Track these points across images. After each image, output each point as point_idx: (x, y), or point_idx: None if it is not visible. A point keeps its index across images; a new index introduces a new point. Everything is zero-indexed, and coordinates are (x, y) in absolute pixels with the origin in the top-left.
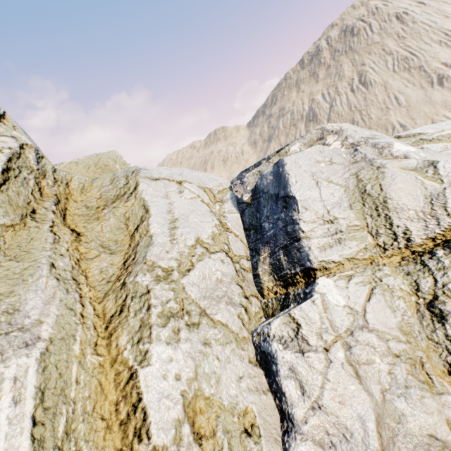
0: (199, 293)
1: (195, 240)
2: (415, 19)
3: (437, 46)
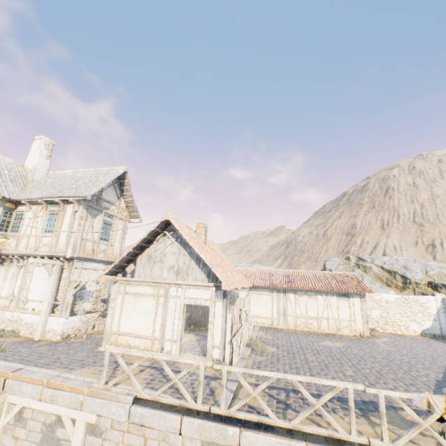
0: None
1: None
2: (393, 195)
3: (379, 223)
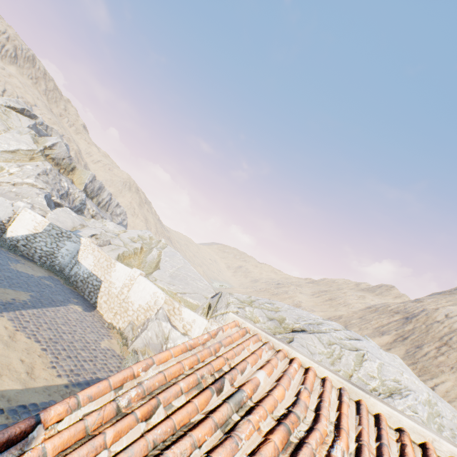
0: None
1: None
2: None
3: None
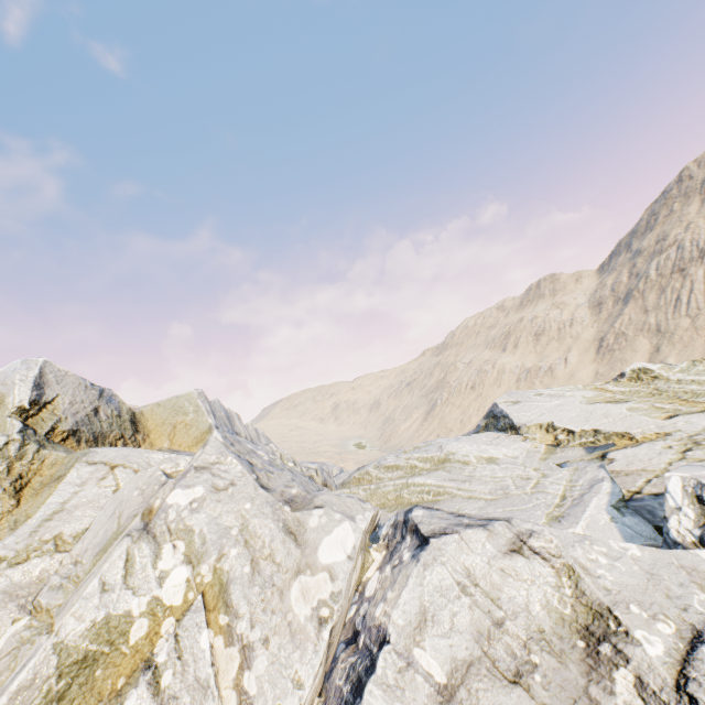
0: (5, 586)
1: (55, 535)
2: None
3: None
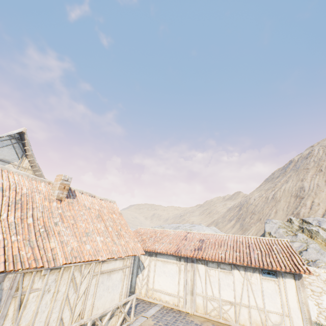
0: None
1: None
2: None
3: None
